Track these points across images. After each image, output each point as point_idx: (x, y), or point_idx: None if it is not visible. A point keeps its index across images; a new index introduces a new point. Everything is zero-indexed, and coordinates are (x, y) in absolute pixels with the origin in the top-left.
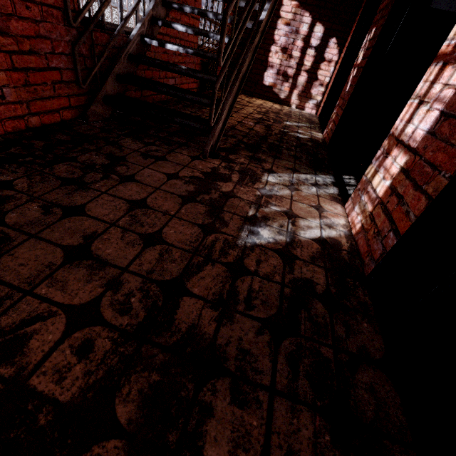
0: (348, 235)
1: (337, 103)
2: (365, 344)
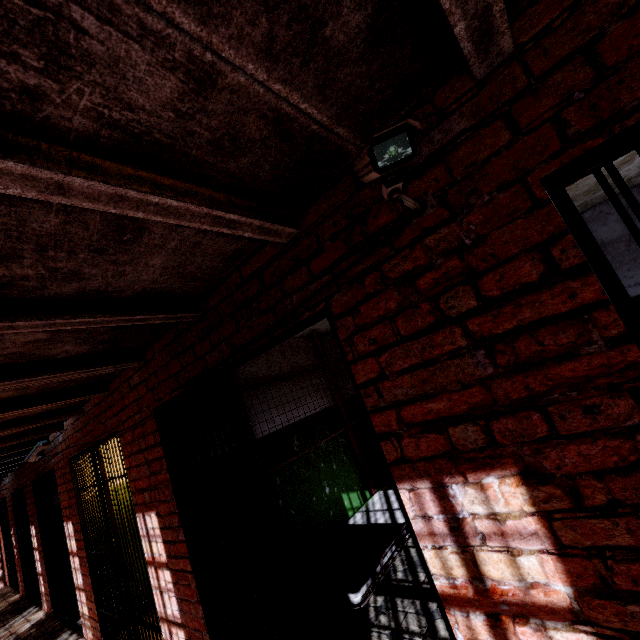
0: (45, 614)
1: (17, 569)
2: (51, 624)
